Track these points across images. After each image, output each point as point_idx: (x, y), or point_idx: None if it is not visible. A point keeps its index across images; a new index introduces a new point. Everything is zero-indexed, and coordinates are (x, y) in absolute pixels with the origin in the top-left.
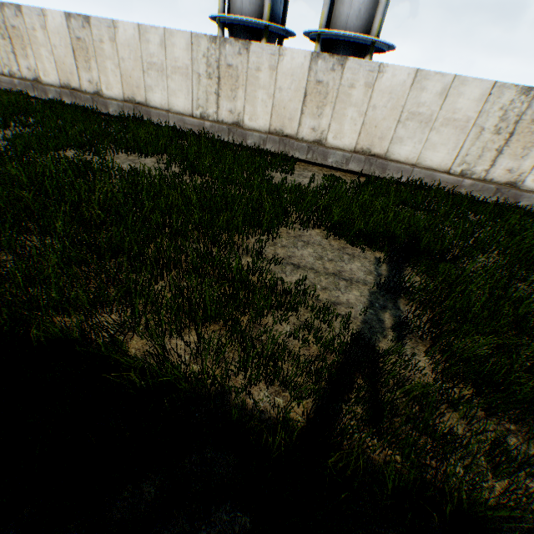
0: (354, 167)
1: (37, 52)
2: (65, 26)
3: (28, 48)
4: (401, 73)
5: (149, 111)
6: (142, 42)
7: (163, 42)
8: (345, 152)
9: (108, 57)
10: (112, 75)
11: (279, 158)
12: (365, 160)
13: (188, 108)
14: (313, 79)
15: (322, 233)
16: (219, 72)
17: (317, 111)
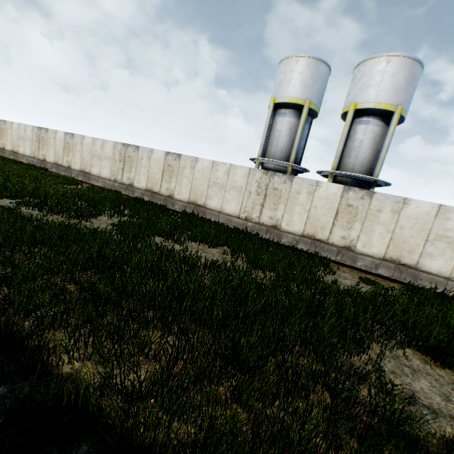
0: (383, 272)
1: (138, 169)
2: (163, 158)
3: (133, 167)
4: (424, 205)
5: (205, 210)
6: (213, 170)
7: (227, 171)
8: (373, 258)
9: (185, 176)
10: (184, 186)
11: (318, 259)
12: (395, 268)
13: (237, 211)
14: (344, 203)
15: (415, 354)
16: (266, 191)
17: (347, 224)
